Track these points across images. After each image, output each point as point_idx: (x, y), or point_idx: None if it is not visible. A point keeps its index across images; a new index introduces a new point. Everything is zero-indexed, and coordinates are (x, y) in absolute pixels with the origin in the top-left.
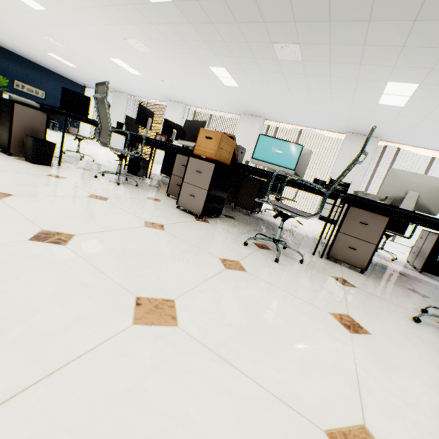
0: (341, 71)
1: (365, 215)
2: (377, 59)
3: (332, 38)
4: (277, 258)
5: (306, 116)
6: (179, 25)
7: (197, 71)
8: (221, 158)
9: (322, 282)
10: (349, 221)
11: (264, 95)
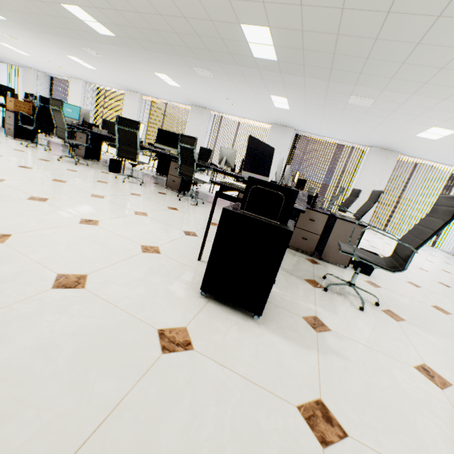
0: (129, 65)
1: (81, 134)
2: (132, 60)
3: (100, 48)
4: (27, 146)
5: (158, 93)
6: (23, 31)
7: (63, 58)
8: (22, 111)
9: (40, 152)
10: (78, 138)
11: (118, 77)
